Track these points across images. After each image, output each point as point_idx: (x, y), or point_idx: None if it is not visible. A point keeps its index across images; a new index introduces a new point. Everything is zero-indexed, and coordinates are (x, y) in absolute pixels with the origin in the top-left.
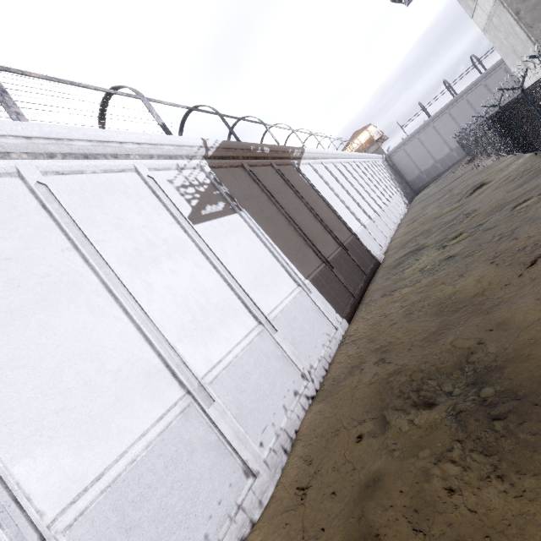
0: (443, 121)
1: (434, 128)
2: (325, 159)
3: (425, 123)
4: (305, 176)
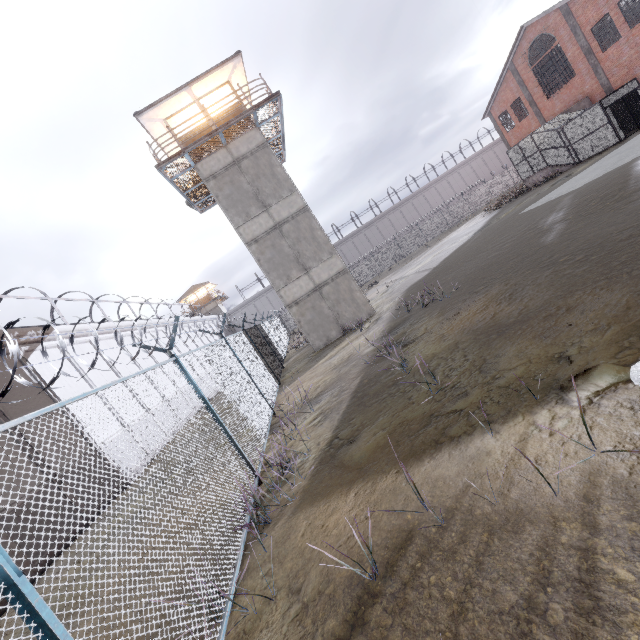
0: (275, 294)
1: (268, 298)
2: (102, 334)
3: (260, 293)
4: (34, 369)
